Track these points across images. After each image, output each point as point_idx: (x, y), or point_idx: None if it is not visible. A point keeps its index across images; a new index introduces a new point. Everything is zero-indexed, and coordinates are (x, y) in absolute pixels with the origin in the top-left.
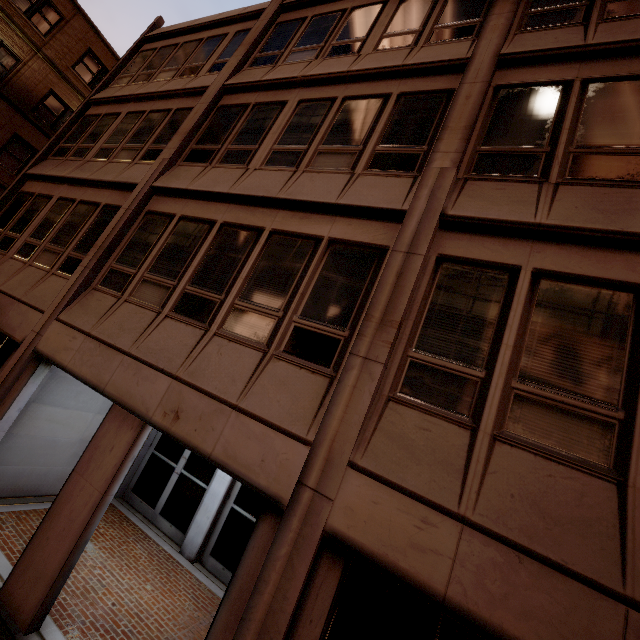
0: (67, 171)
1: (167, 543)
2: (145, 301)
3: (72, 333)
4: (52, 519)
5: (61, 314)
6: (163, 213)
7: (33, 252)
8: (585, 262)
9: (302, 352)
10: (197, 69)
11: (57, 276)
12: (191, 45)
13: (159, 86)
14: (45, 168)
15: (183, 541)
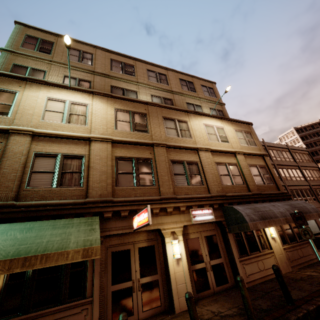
0: None
1: None
2: None
3: None
4: (319, 226)
5: None
6: (290, 189)
7: None
8: (317, 187)
9: (314, 200)
10: None
11: None
12: None
13: None
14: None
15: None
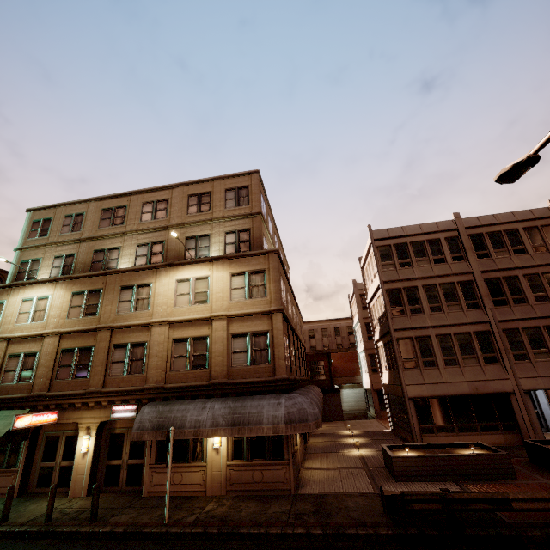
0: (427, 322)
1: (544, 433)
2: (543, 359)
3: (533, 379)
4: None
5: (518, 376)
6: (511, 328)
7: (457, 361)
8: None
9: None
10: (443, 259)
11: (488, 365)
12: (419, 244)
13: (432, 271)
14: (405, 323)
15: (545, 430)
